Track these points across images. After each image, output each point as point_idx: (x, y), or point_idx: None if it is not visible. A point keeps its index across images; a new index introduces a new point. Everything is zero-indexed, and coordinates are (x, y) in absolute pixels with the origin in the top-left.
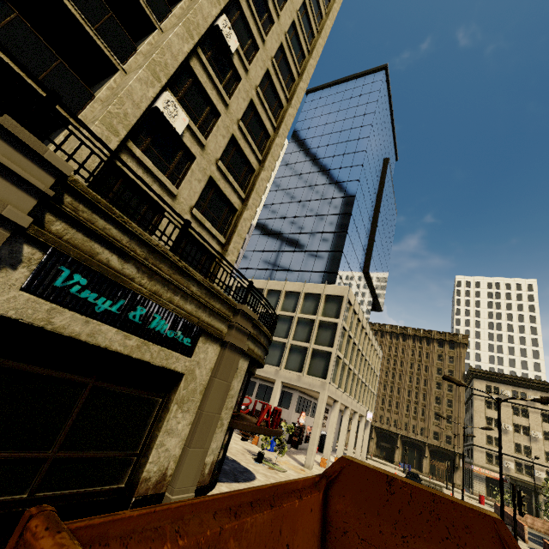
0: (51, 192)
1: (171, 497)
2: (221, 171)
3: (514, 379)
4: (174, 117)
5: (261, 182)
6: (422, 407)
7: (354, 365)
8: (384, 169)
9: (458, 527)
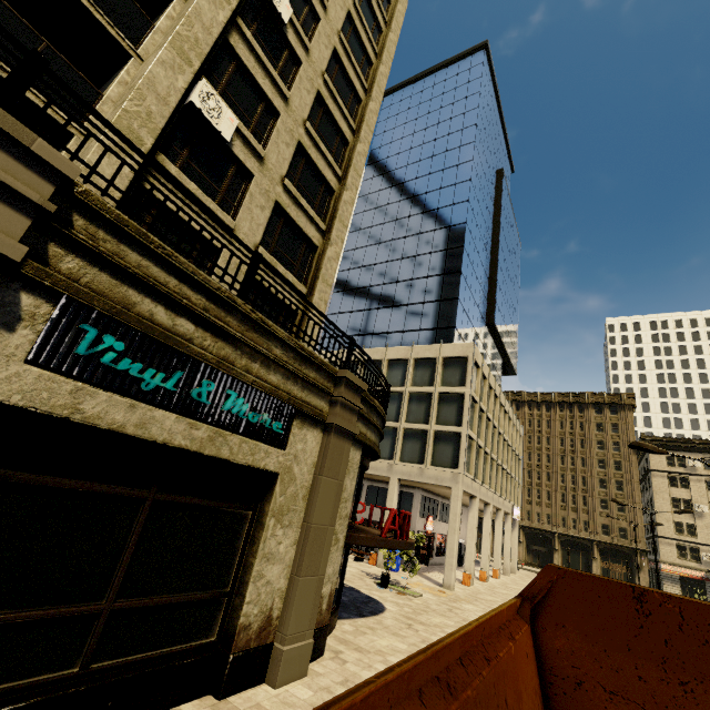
0: (51, 206)
1: (282, 649)
2: (290, 193)
3: (704, 444)
4: (217, 116)
5: (344, 206)
6: (583, 495)
7: (491, 448)
8: (499, 184)
9: None
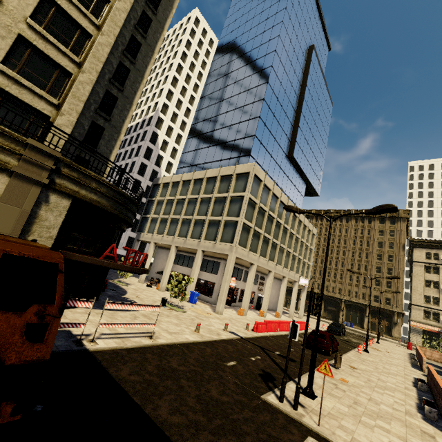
0: None
1: None
2: (36, 30)
3: None
4: None
5: (99, 46)
6: (364, 276)
7: (273, 235)
8: (309, 57)
9: None
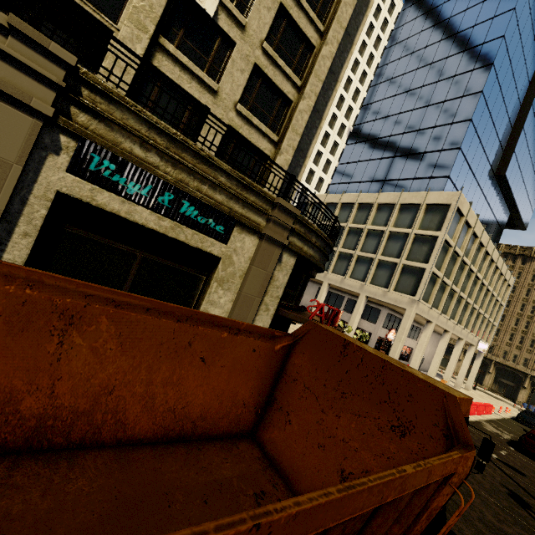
0: (63, 83)
1: None
2: (268, 55)
3: None
4: None
5: (322, 61)
6: None
7: (461, 288)
8: None
9: (401, 394)
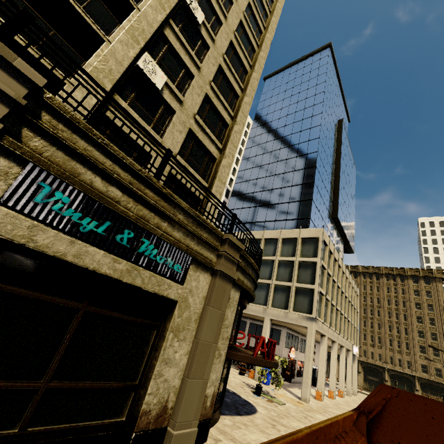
0: (23, 101)
1: (173, 433)
2: (199, 124)
3: None
4: (153, 75)
5: (234, 134)
6: (405, 341)
7: (336, 301)
8: (340, 128)
9: None
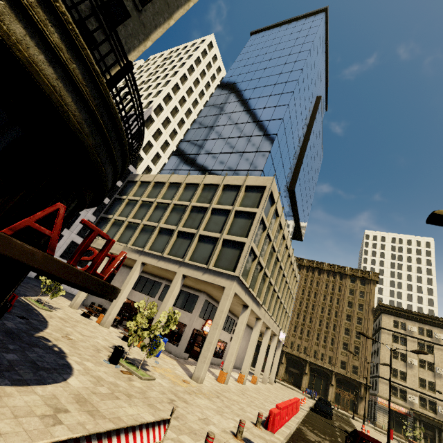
0: None
1: None
2: None
3: (421, 316)
4: None
5: None
6: (332, 337)
7: (271, 273)
8: (316, 104)
9: None
